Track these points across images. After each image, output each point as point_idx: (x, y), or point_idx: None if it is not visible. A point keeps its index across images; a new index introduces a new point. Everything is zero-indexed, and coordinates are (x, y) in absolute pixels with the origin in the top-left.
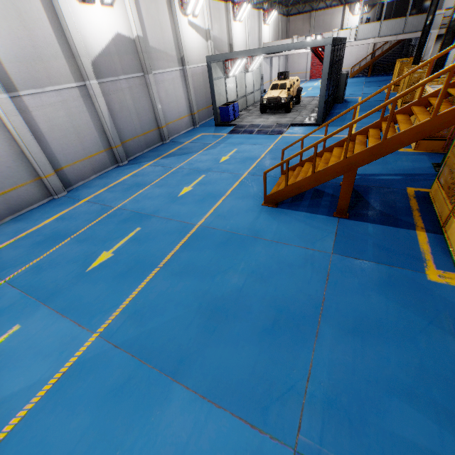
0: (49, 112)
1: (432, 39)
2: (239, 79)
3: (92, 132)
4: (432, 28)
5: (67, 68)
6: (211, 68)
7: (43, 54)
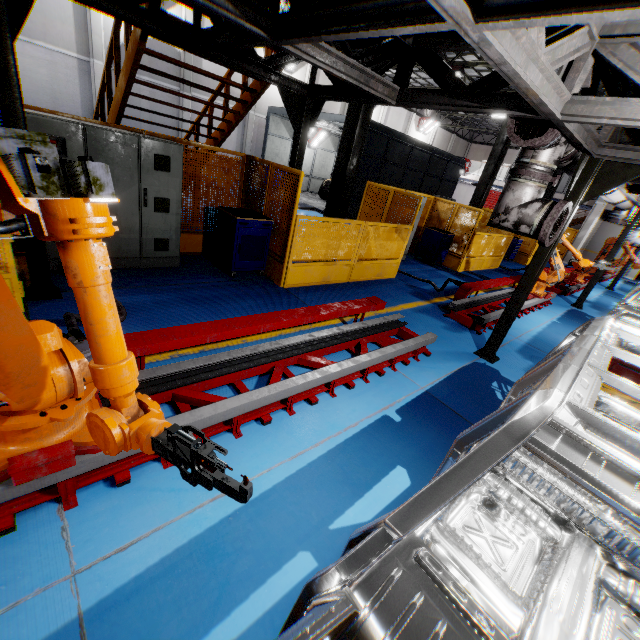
0: (29, 63)
1: (596, 212)
2: (323, 157)
3: (75, 107)
4: (599, 199)
5: (73, 37)
6: (269, 120)
7: (50, 14)
